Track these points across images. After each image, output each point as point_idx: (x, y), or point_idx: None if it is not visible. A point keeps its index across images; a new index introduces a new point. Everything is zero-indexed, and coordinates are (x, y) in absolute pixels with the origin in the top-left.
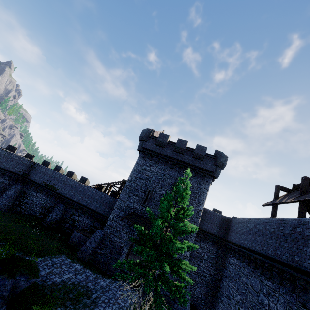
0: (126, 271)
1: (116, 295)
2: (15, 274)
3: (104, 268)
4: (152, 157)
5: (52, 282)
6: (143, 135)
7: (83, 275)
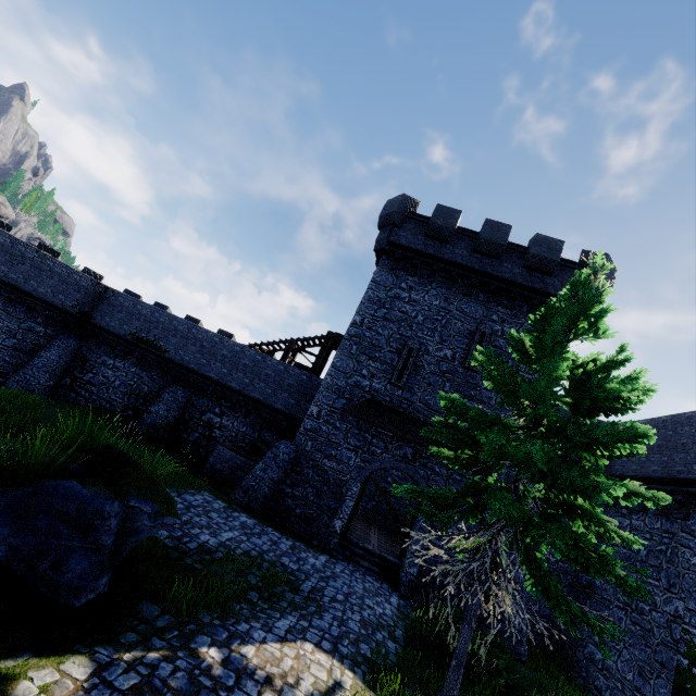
0: (355, 541)
1: (355, 589)
2: (125, 492)
3: (303, 531)
4: (415, 267)
5: (198, 544)
6: (390, 212)
7: (263, 539)
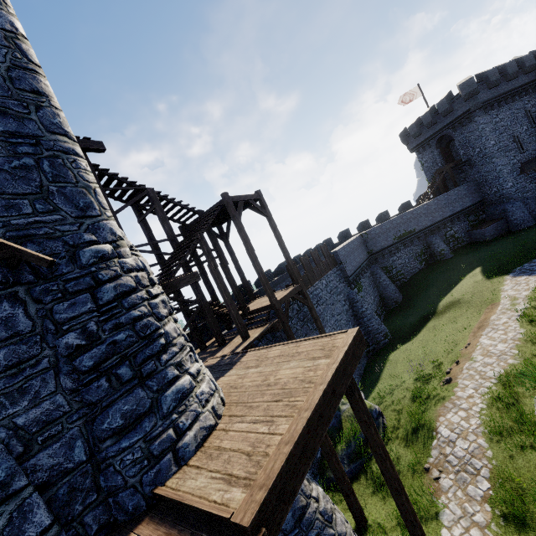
0: None
1: None
2: None
3: None
4: (492, 105)
5: None
6: (474, 89)
7: None
